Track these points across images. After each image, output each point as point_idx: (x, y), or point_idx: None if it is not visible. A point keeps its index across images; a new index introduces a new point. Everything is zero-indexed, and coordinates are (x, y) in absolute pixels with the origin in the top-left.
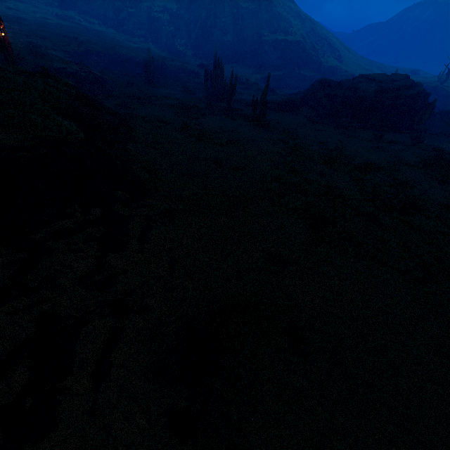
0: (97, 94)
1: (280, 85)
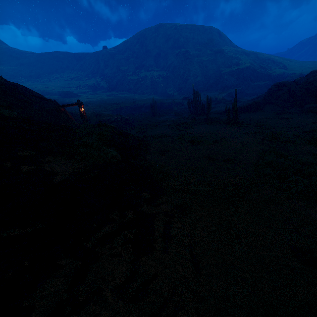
0: (126, 128)
1: (241, 96)
